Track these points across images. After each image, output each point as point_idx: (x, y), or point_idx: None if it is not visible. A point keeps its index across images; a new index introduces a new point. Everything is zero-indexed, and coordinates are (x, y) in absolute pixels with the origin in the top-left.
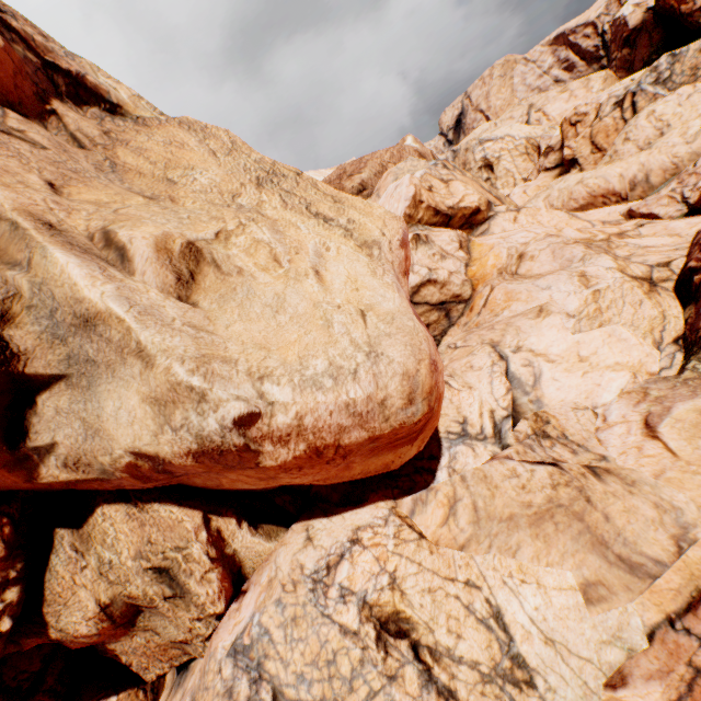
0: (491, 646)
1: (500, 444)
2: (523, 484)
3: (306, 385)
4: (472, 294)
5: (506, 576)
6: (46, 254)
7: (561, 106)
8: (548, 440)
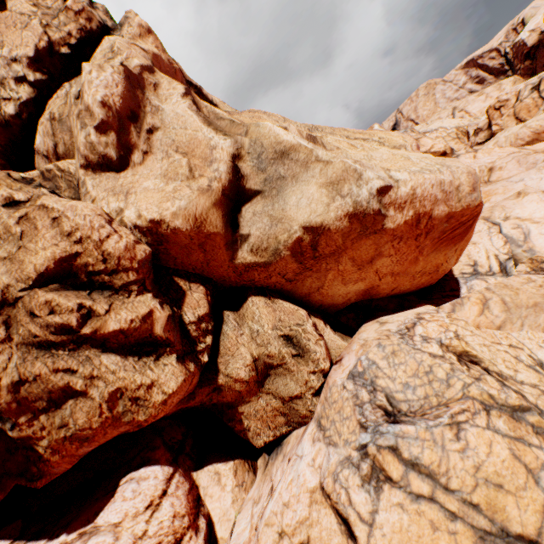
0: (541, 381)
1: (506, 276)
2: (539, 285)
3: (414, 172)
4: None
5: (540, 343)
6: (258, 125)
7: (479, 105)
8: None
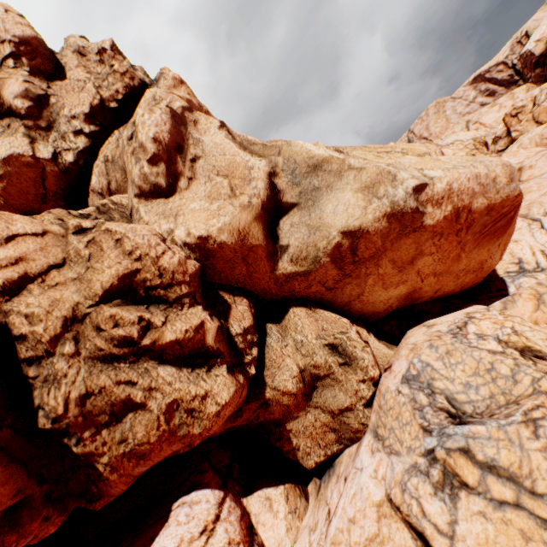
0: None
1: None
2: None
3: (448, 169)
4: None
5: None
6: (290, 144)
7: (494, 116)
8: None
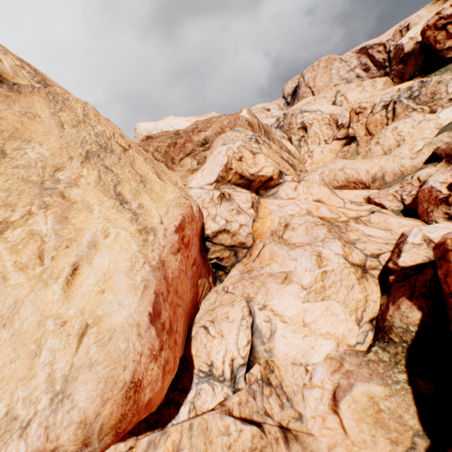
0: None
1: (233, 387)
2: (230, 443)
3: None
4: (253, 243)
5: None
6: None
7: (356, 95)
8: (269, 388)
